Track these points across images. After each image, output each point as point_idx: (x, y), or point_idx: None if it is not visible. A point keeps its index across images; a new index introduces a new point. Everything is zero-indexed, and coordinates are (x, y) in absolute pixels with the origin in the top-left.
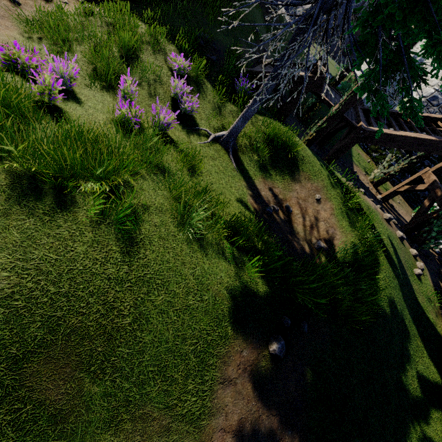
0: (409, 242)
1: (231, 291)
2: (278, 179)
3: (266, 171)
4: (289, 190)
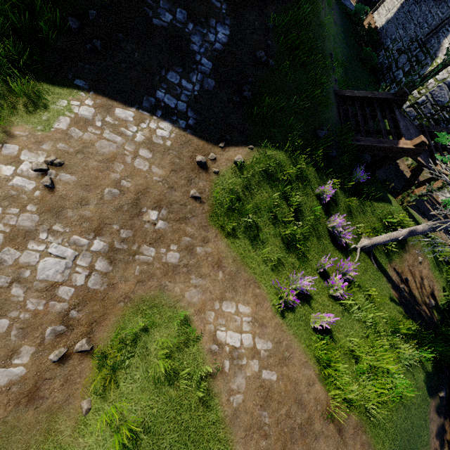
0: None
1: (425, 380)
2: (395, 256)
3: (389, 255)
4: (402, 261)
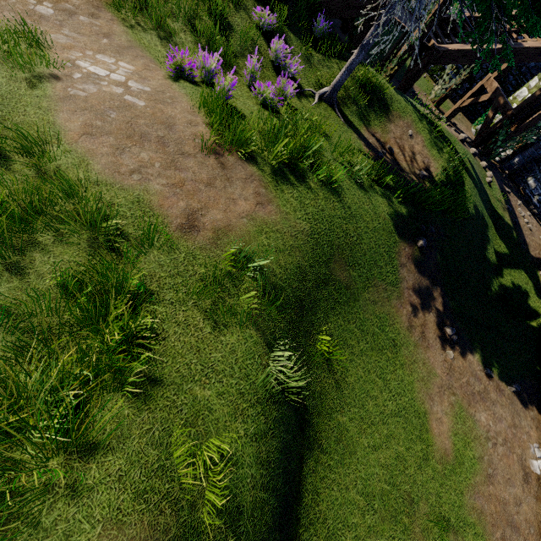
0: (479, 157)
1: (390, 215)
2: (376, 124)
3: (366, 119)
4: (386, 132)
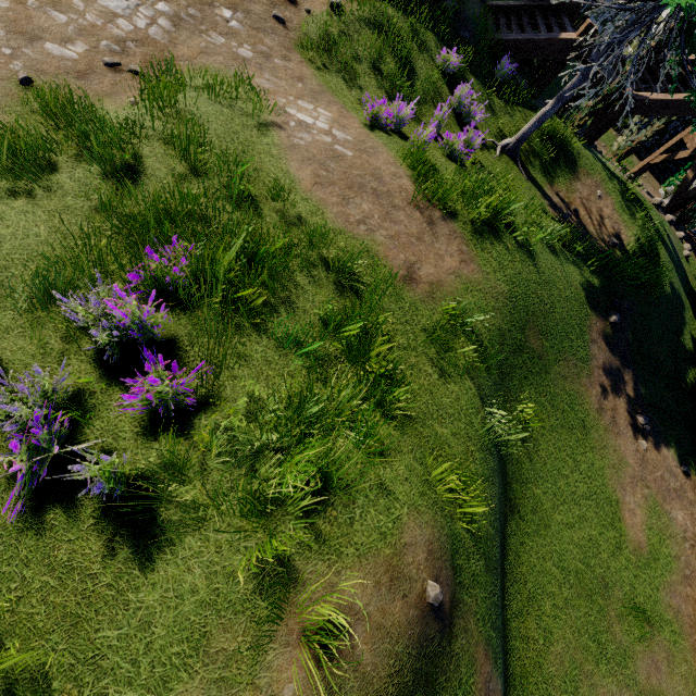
0: (674, 225)
1: (582, 285)
2: (560, 181)
3: (549, 175)
4: (571, 191)
